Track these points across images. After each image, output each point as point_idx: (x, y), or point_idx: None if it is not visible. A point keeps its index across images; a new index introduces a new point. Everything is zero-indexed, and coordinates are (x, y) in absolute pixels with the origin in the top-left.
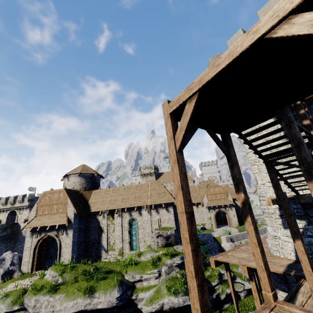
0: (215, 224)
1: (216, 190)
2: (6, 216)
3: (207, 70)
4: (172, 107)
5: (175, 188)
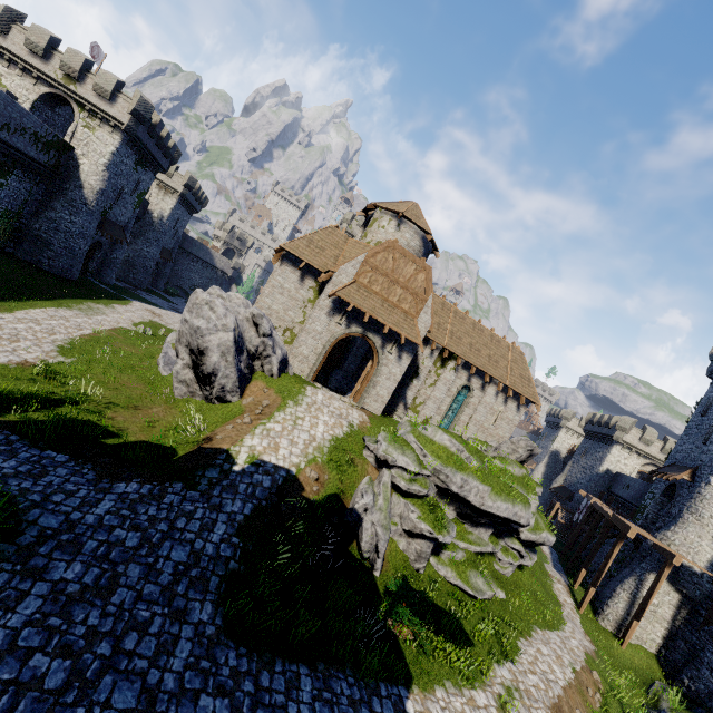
0: None
1: None
2: (30, 94)
3: None
4: None
5: None
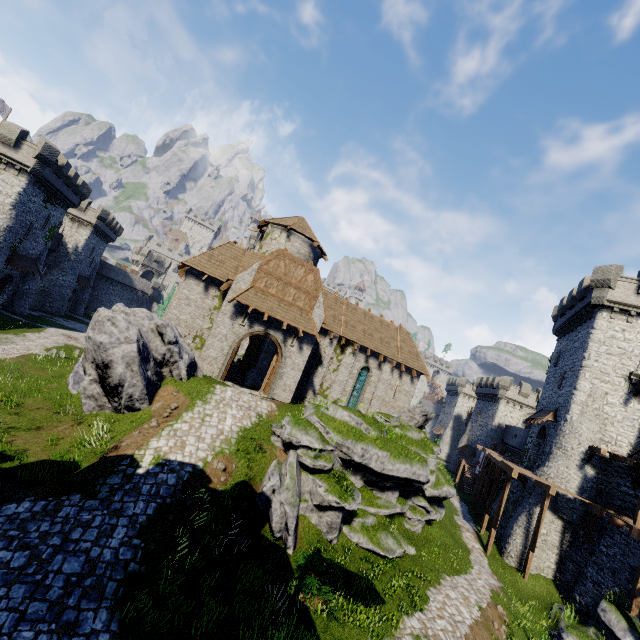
0: None
1: None
2: None
3: None
4: None
5: None
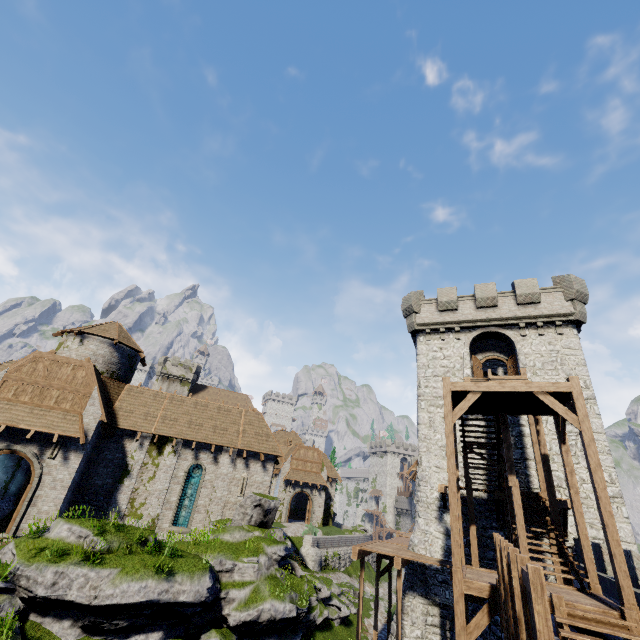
0: (287, 515)
1: (309, 454)
2: None
3: (495, 383)
4: (456, 388)
5: (448, 452)
